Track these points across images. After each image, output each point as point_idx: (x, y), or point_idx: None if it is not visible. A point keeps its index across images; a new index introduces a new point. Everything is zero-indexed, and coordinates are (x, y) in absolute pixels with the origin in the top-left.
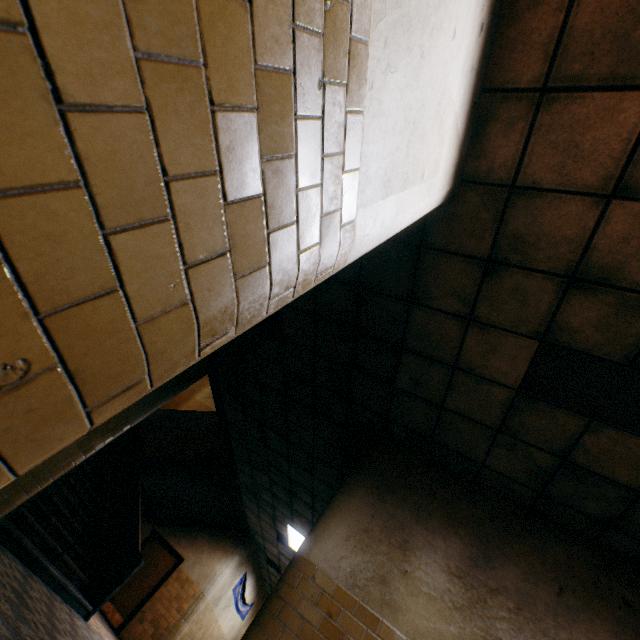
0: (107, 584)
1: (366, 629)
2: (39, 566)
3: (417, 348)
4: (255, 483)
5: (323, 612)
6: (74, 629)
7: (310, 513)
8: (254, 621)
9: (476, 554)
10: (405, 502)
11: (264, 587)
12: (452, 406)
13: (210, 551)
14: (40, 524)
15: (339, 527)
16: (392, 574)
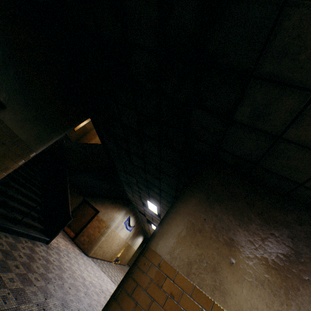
0: (55, 229)
1: (201, 309)
2: (4, 228)
3: (273, 73)
4: (129, 181)
5: (167, 293)
6: (30, 257)
7: (158, 197)
8: (114, 295)
9: (289, 251)
10: (230, 210)
11: (139, 220)
12: (292, 136)
13: (111, 208)
14: (2, 207)
15: (179, 228)
16: (221, 265)
